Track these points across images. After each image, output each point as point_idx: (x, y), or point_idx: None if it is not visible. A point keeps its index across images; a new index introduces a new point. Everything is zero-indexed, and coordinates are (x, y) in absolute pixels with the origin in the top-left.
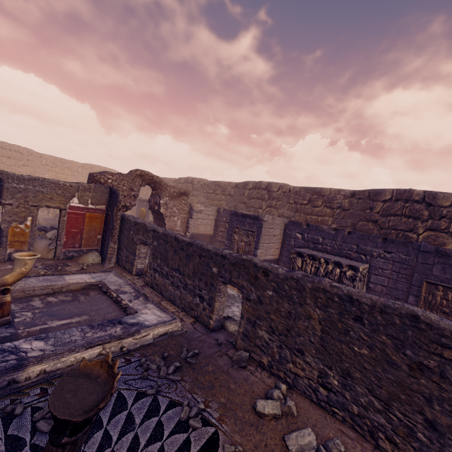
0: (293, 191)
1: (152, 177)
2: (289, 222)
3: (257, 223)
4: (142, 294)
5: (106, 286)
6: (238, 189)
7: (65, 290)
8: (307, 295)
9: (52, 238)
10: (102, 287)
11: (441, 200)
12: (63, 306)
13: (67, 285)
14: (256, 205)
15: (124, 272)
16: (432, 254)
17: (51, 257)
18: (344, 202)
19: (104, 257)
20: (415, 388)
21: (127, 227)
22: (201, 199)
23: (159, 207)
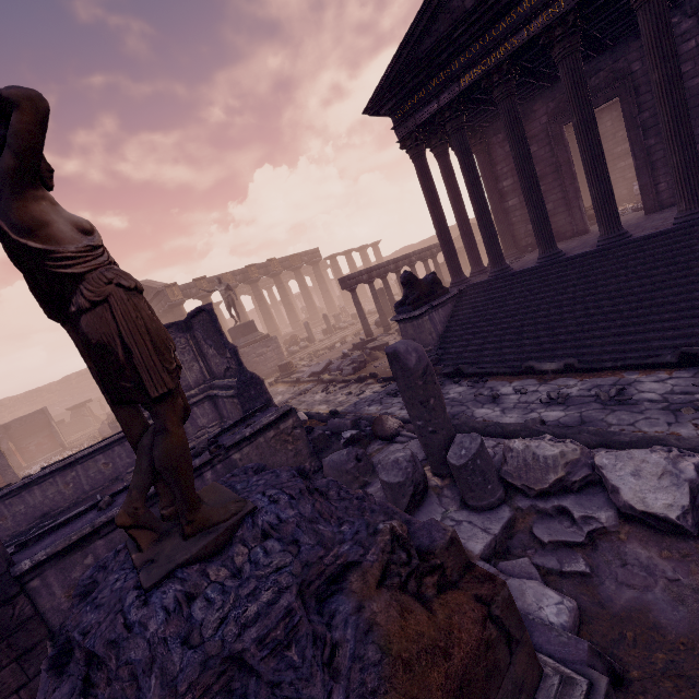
0: (22, 397)
1: None
2: (49, 406)
3: None
4: None
5: None
6: None
7: None
8: (97, 401)
9: None
10: None
11: None
12: None
13: None
14: None
15: None
16: None
17: None
18: (57, 388)
19: None
20: None
21: None
22: None
23: None
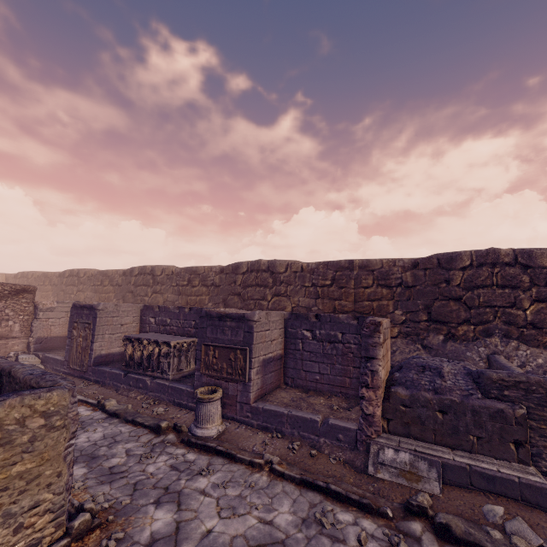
0: (175, 273)
1: None
2: (144, 307)
3: (93, 313)
4: None
5: None
6: (126, 277)
7: None
8: None
9: None
10: None
11: (278, 267)
12: None
13: None
14: (142, 292)
15: None
16: (206, 318)
17: None
18: (215, 278)
19: None
20: None
21: None
22: (89, 294)
23: None
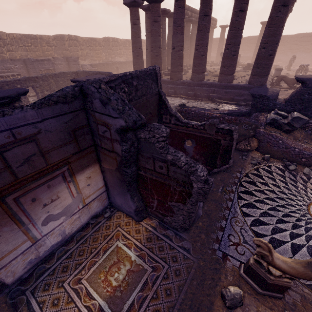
0: None
1: None
2: None
3: None
4: None
5: None
6: None
7: None
8: (49, 78)
9: None
10: None
11: (2, 36)
12: None
13: None
14: None
15: None
16: (36, 61)
17: None
18: None
19: None
20: (69, 83)
21: None
22: None
23: None
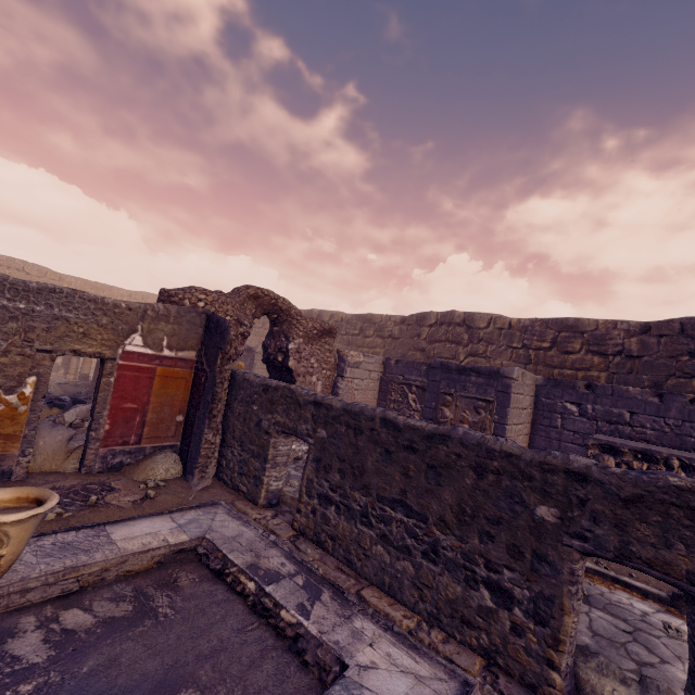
0: (518, 327)
1: (274, 300)
2: (545, 380)
3: (496, 384)
4: (320, 577)
5: (220, 554)
6: (407, 326)
7: (112, 576)
8: None
9: (76, 422)
10: (206, 557)
11: None
12: (110, 647)
13: (119, 561)
14: (446, 352)
15: (239, 501)
16: None
17: (72, 468)
18: (628, 342)
19: (191, 464)
20: None
21: (243, 395)
22: (337, 345)
23: (287, 356)
